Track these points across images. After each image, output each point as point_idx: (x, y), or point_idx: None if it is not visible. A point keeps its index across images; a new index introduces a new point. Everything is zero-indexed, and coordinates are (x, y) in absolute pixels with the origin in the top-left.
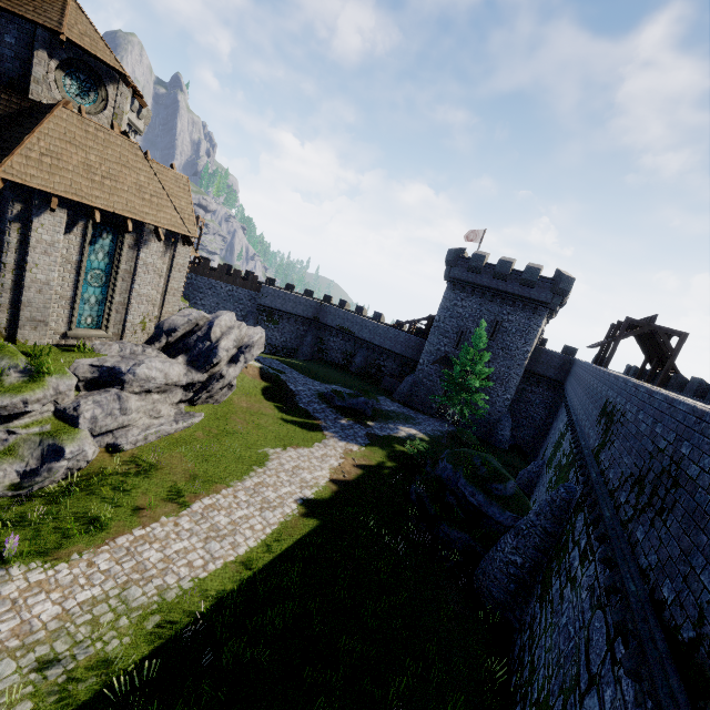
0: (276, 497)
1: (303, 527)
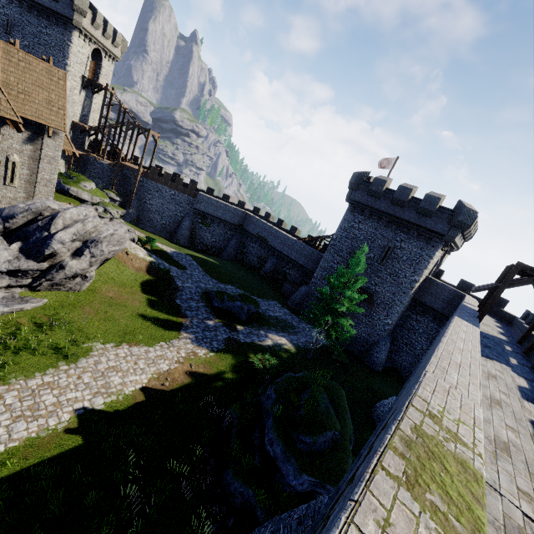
0: (52, 403)
1: (53, 448)
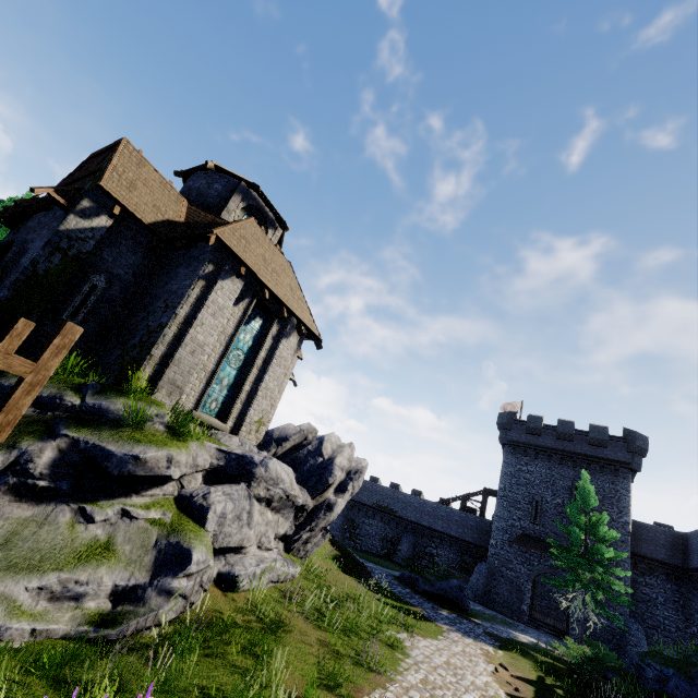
0: None
1: None
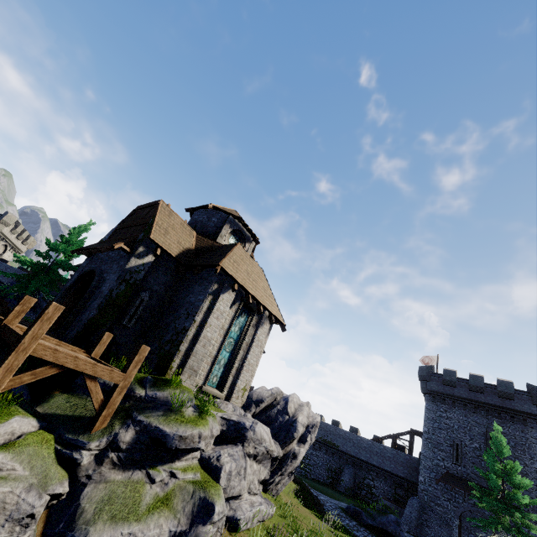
0: None
1: None
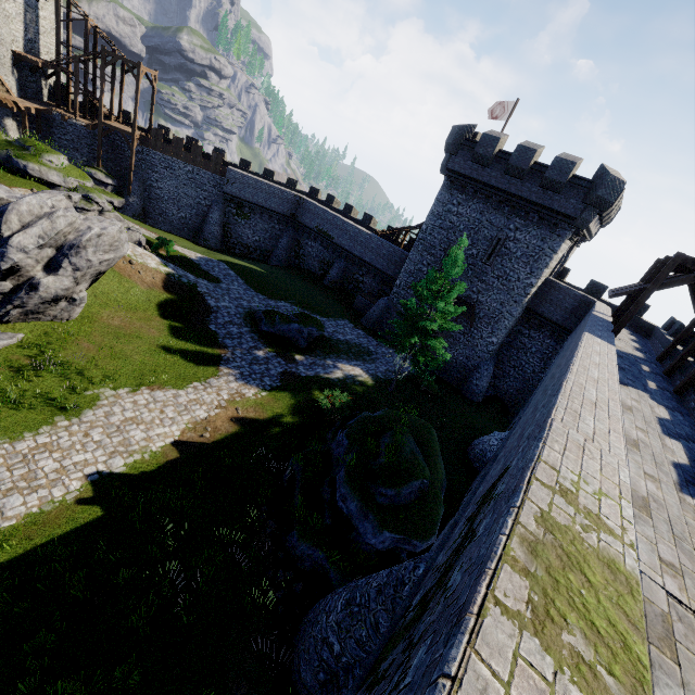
0: (54, 470)
1: (64, 523)
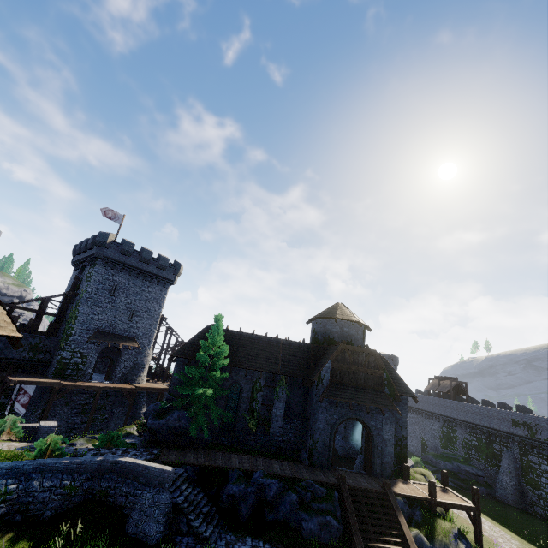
0: None
1: None
